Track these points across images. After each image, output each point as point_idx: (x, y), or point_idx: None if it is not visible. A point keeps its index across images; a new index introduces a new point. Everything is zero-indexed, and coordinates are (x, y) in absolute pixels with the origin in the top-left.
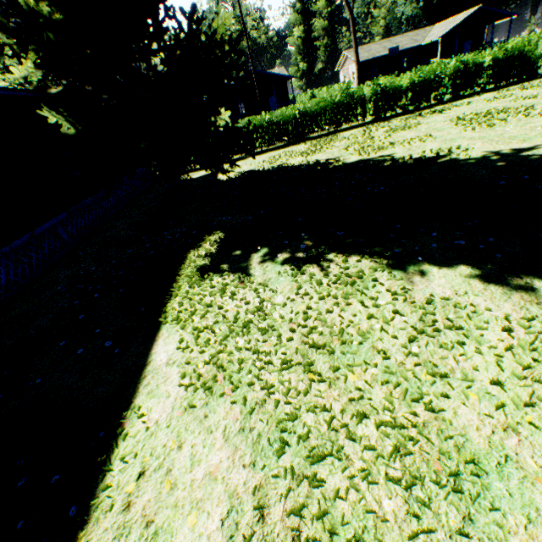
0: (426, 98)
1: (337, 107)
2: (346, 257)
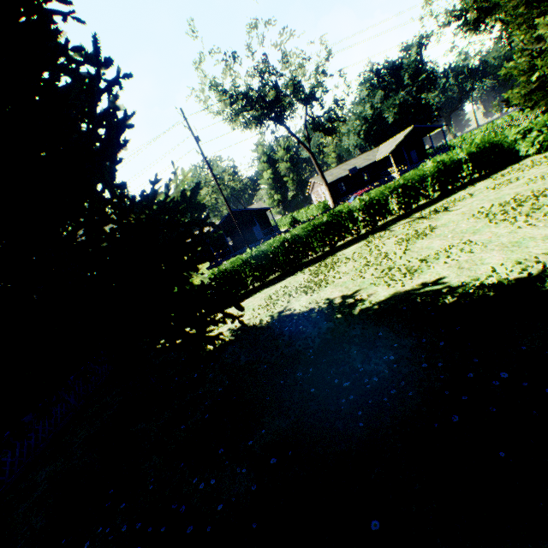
0: (416, 199)
1: (327, 228)
2: None
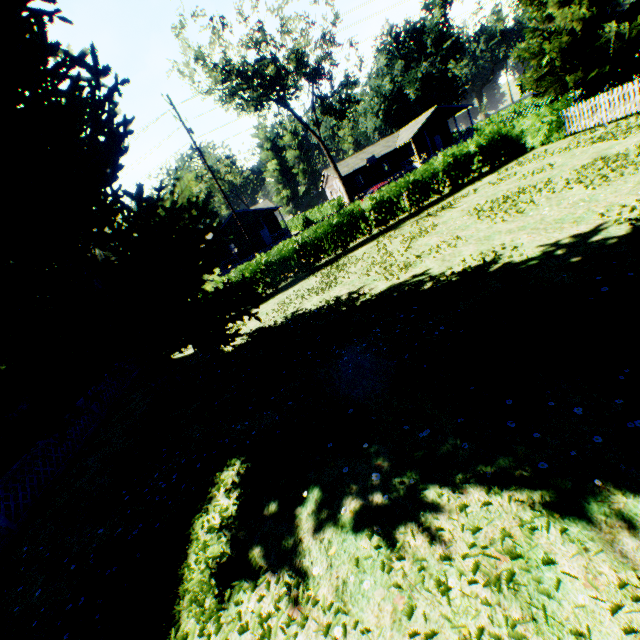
0: (427, 196)
1: (338, 229)
2: (460, 494)
